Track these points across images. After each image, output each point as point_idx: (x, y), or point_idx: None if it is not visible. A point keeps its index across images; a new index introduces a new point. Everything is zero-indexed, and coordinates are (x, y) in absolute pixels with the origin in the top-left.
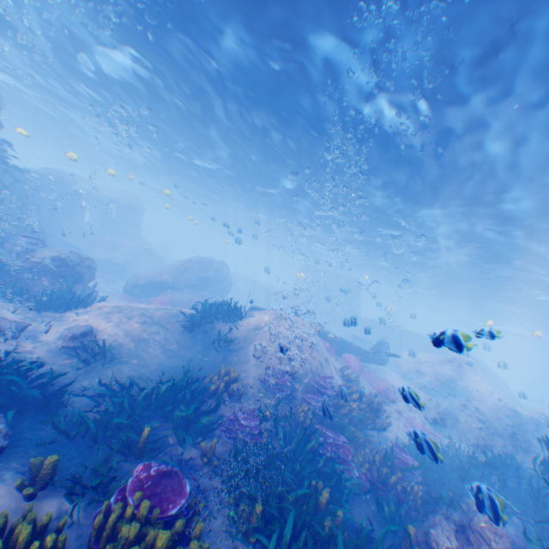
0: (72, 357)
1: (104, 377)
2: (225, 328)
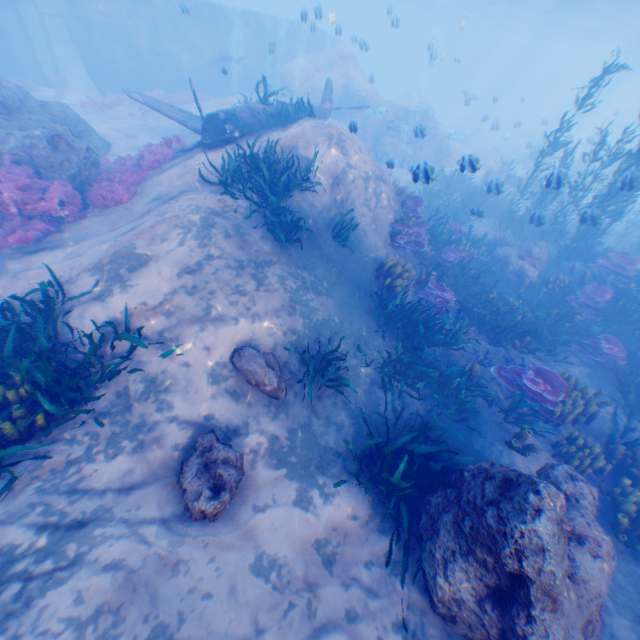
0: (300, 393)
1: (352, 372)
2: (302, 204)
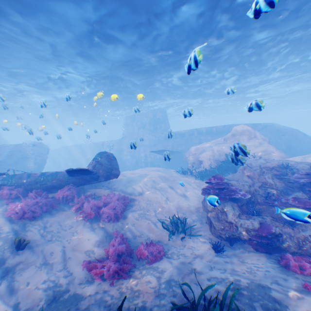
0: None
1: None
2: None
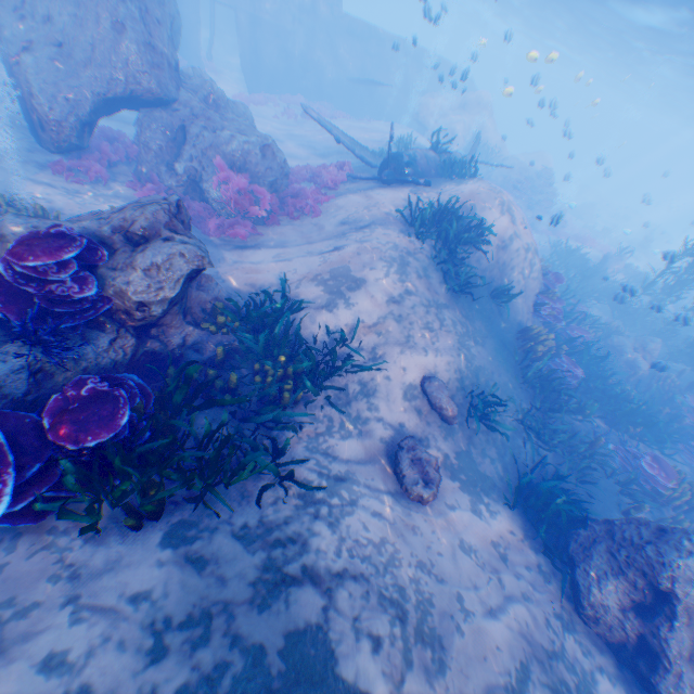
0: (461, 424)
1: (498, 417)
2: (470, 259)
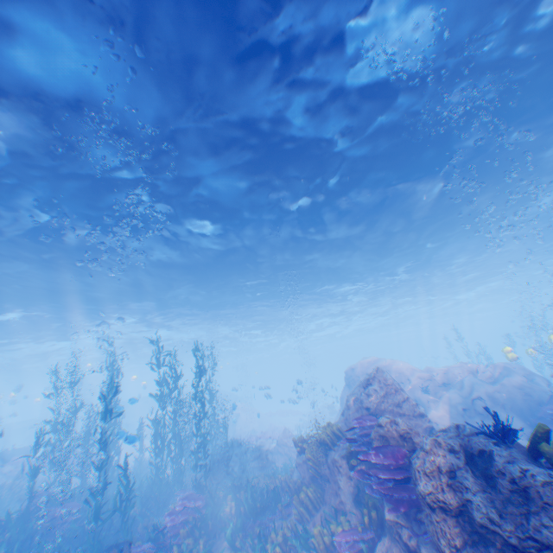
0: None
1: None
2: None
